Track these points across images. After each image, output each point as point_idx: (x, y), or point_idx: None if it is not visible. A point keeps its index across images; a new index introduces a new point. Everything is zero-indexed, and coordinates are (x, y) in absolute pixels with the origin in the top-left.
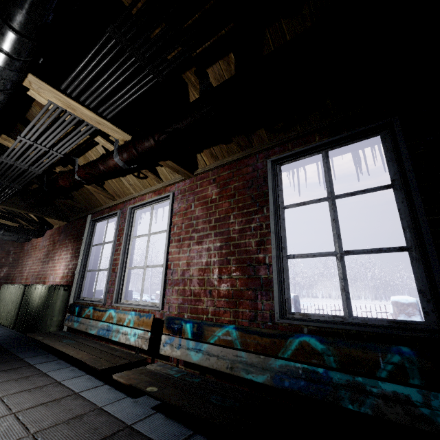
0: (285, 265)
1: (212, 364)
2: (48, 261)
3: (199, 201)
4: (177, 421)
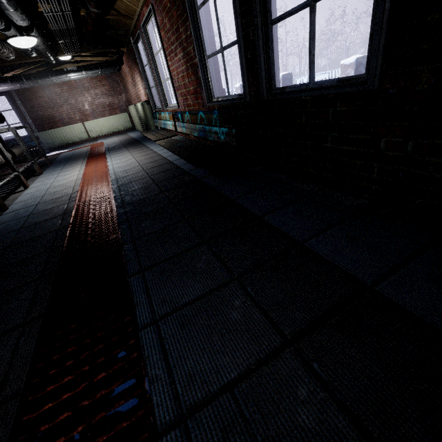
0: (207, 65)
1: (187, 132)
2: (135, 85)
3: (164, 11)
4: None
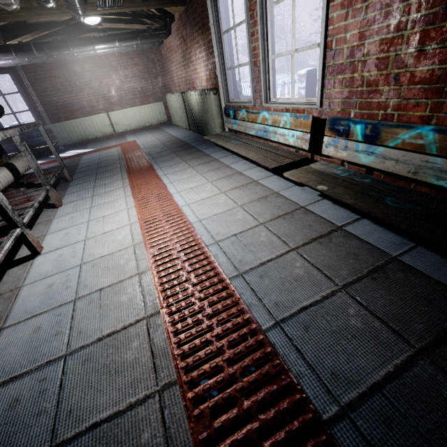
0: None
1: (387, 168)
2: (188, 64)
3: None
4: (343, 207)
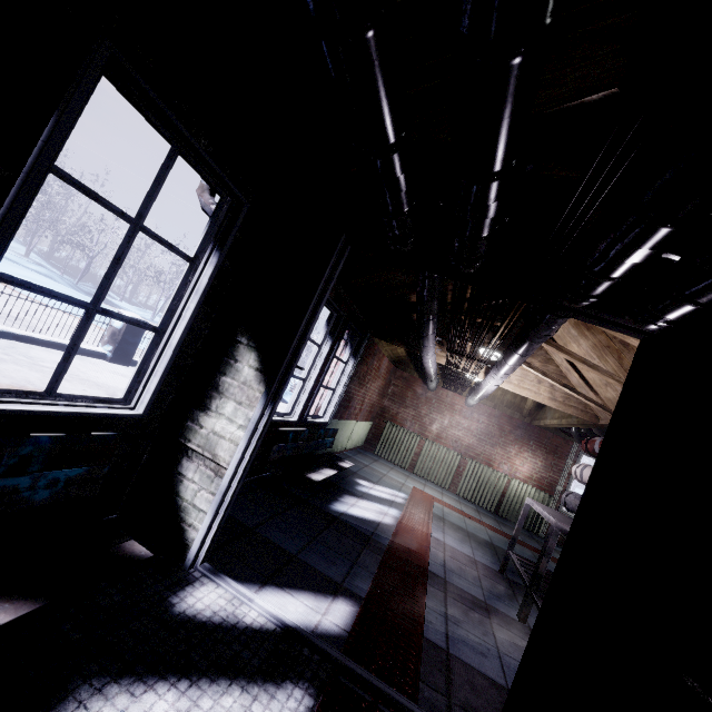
0: None
1: None
2: (493, 445)
3: None
4: None
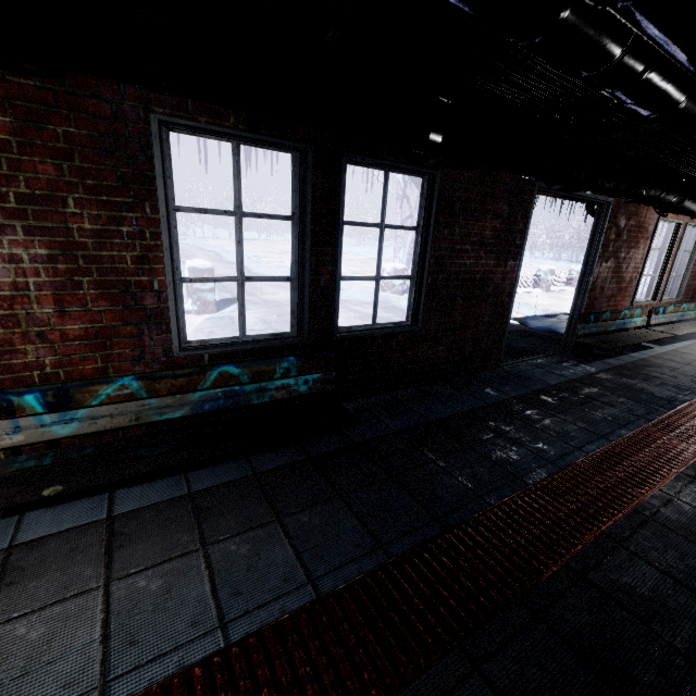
0: (180, 291)
1: (103, 427)
2: None
3: None
4: (71, 500)
